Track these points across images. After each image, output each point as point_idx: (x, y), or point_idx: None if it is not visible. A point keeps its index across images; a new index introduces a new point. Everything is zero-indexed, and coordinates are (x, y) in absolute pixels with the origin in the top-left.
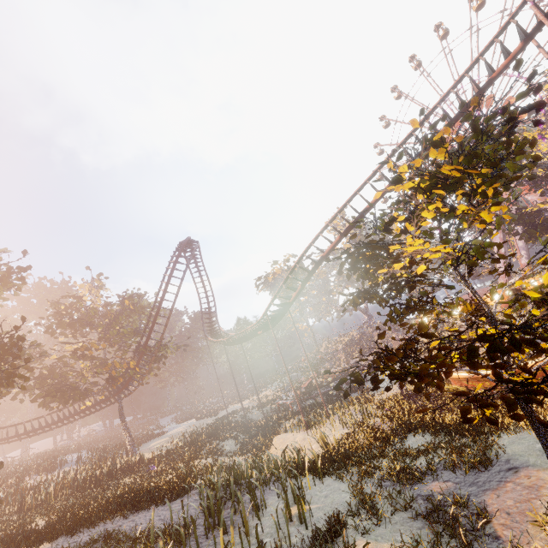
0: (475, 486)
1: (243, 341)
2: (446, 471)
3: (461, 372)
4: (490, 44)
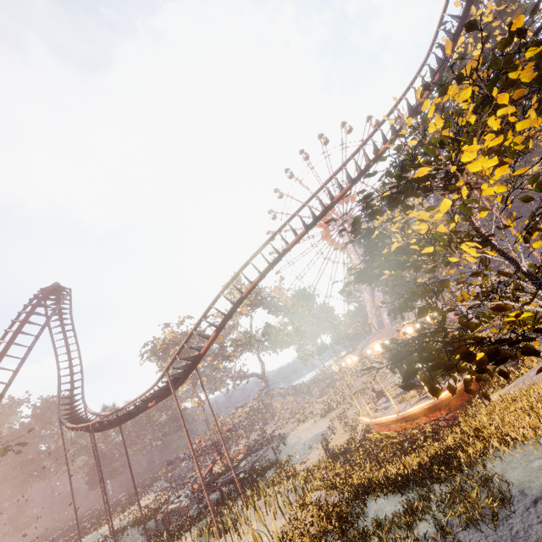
0: (521, 540)
1: (125, 420)
2: (465, 531)
3: (388, 415)
4: (375, 131)
